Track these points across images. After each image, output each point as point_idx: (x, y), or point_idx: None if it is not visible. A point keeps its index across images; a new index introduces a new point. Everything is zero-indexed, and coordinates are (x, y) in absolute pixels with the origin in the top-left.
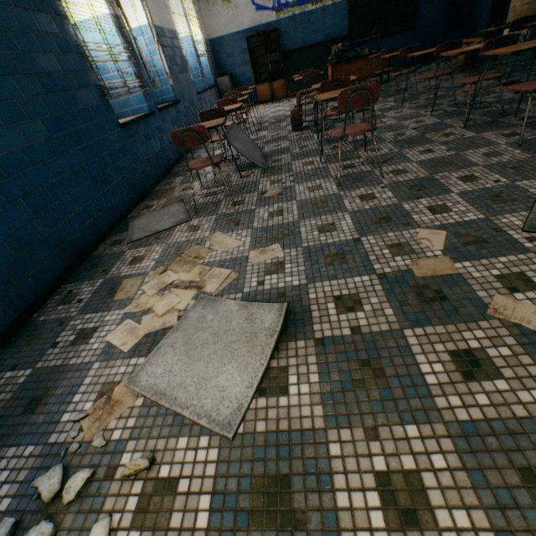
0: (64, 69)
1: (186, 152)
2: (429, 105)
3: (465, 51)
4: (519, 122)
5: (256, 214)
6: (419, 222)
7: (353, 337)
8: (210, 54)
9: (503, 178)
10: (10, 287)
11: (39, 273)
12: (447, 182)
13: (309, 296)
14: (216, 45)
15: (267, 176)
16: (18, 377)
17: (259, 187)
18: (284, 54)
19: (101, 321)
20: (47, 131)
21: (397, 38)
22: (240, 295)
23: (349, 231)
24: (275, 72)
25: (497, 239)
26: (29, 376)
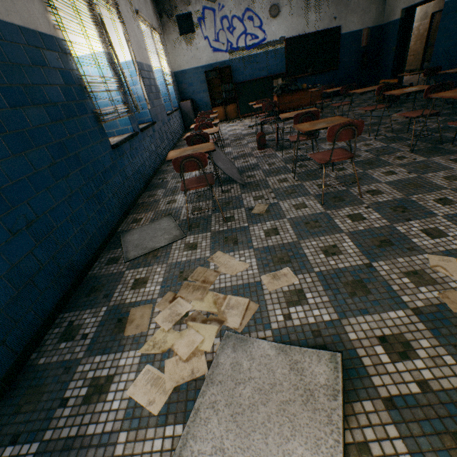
0: (67, 99)
1: (160, 164)
2: (368, 131)
3: (407, 92)
4: None
5: (252, 232)
6: (422, 246)
7: (425, 396)
8: (175, 83)
9: None
10: (8, 329)
11: (38, 305)
12: (426, 205)
13: (348, 335)
14: (179, 76)
15: (247, 191)
16: (21, 455)
17: (243, 202)
18: (235, 85)
19: (115, 366)
20: (51, 156)
21: (324, 76)
22: (270, 332)
23: (356, 254)
24: (227, 98)
25: None
26: (36, 454)
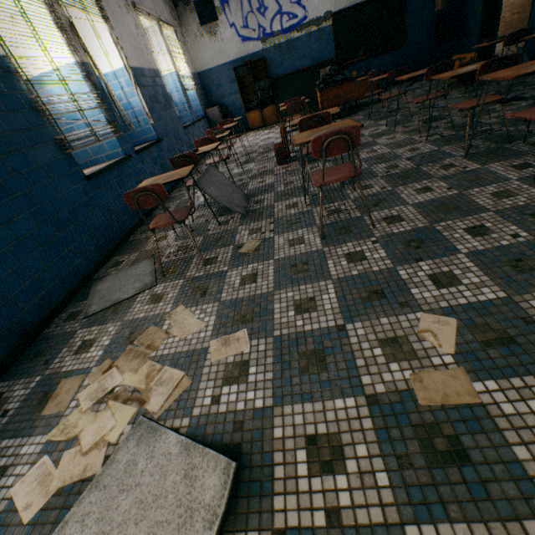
0: (11, 128)
1: (170, 190)
2: (423, 129)
3: (458, 74)
4: (530, 149)
5: (227, 279)
6: (420, 300)
7: (330, 532)
8: (199, 86)
9: (523, 231)
10: None
11: None
12: (452, 236)
13: (274, 431)
14: (204, 77)
15: (247, 222)
16: None
17: (236, 238)
18: (272, 80)
19: (16, 454)
20: None
21: (386, 58)
22: (188, 420)
23: (332, 312)
24: (264, 99)
25: (529, 338)
26: None
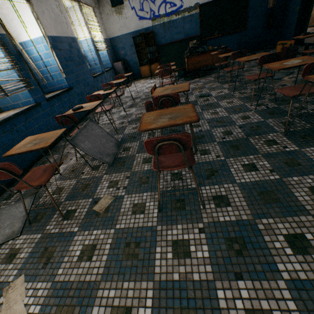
0: None
1: (76, 123)
2: (254, 97)
3: (285, 67)
4: None
5: (71, 246)
6: None
7: None
8: (109, 47)
9: None
10: None
11: None
12: (273, 244)
13: None
14: (114, 42)
15: (111, 171)
16: None
17: (97, 188)
18: (158, 47)
19: None
20: None
21: (233, 36)
22: None
23: None
24: (152, 58)
25: None
26: None
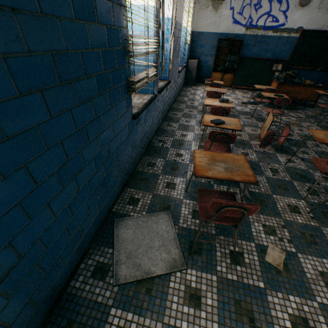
0: (105, 66)
1: (162, 121)
2: None
3: None
4: None
5: (272, 310)
6: None
7: None
8: (190, 41)
9: None
10: None
11: None
12: None
13: None
14: (195, 36)
15: None
16: None
17: (251, 230)
18: (239, 58)
19: None
20: (64, 153)
21: (320, 74)
22: None
23: None
24: (228, 67)
25: None
26: None
